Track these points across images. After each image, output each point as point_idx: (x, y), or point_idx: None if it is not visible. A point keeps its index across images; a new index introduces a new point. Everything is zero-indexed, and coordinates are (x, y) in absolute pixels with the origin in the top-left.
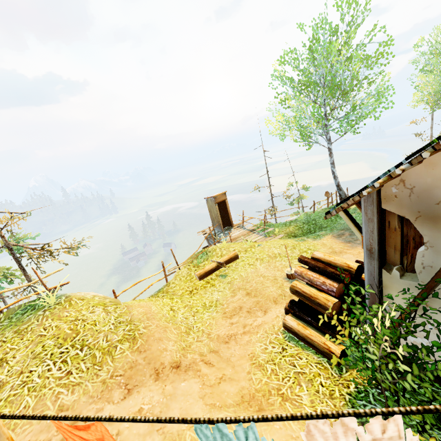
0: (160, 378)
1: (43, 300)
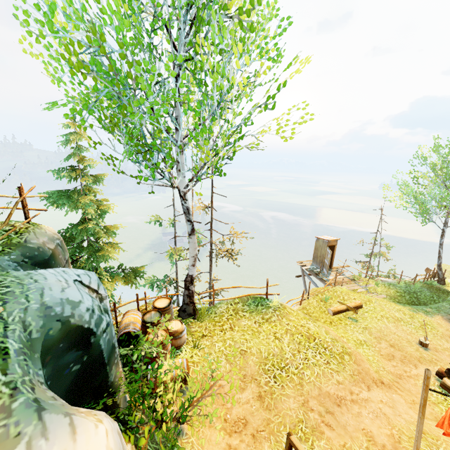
0: (378, 386)
1: (271, 302)
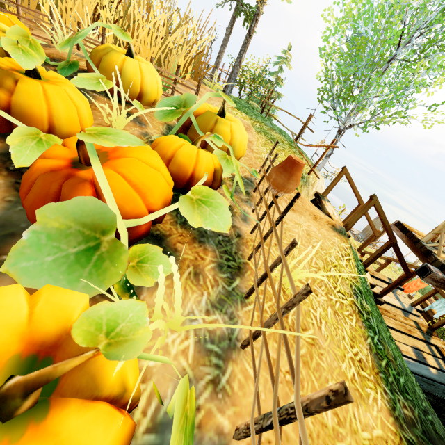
0: None
1: None
